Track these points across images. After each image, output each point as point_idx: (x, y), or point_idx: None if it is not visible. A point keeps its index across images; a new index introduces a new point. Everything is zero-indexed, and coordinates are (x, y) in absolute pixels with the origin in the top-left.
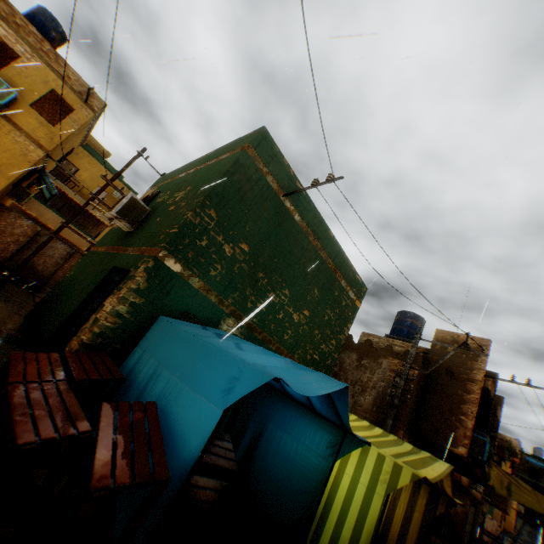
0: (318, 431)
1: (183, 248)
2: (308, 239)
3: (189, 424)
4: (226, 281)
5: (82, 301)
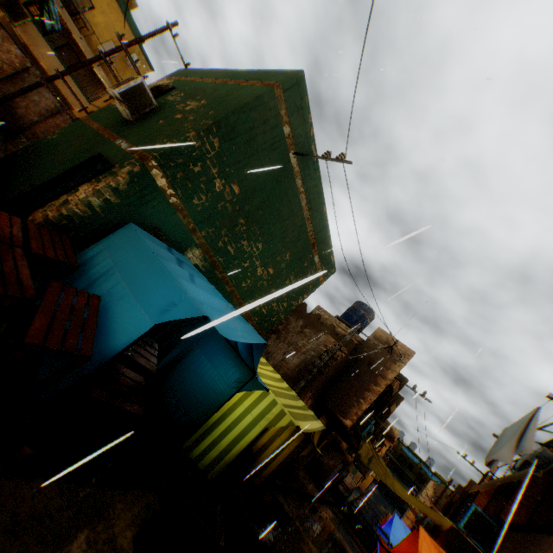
0: (234, 368)
1: (174, 166)
2: (300, 205)
3: (123, 324)
4: (206, 214)
5: (57, 174)
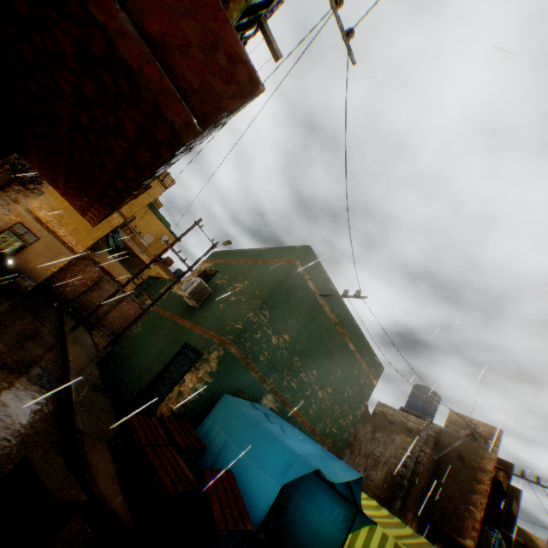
0: (336, 505)
1: (244, 340)
2: (335, 327)
3: (256, 491)
4: (270, 364)
5: (159, 367)
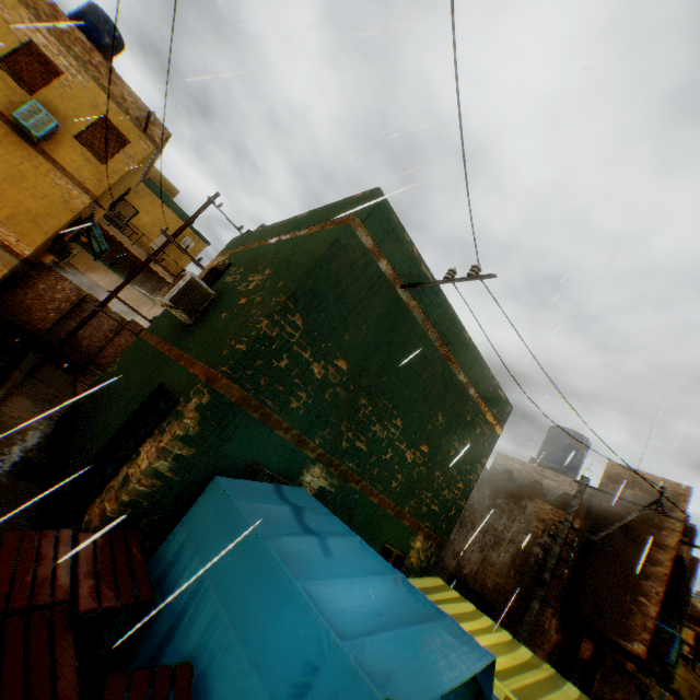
0: None
1: (252, 373)
2: (433, 345)
3: None
4: (313, 414)
5: (117, 428)
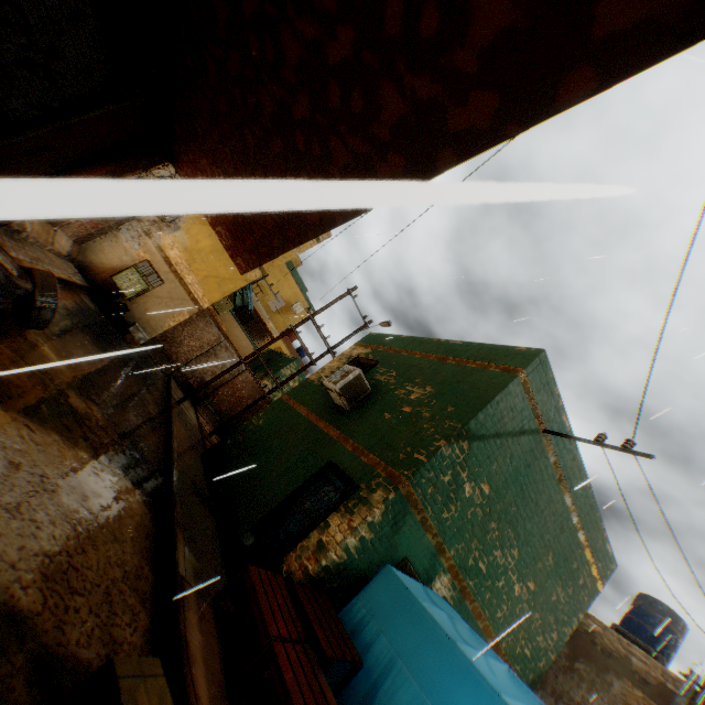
0: None
1: (425, 482)
2: (557, 486)
3: None
4: (455, 527)
5: (288, 488)
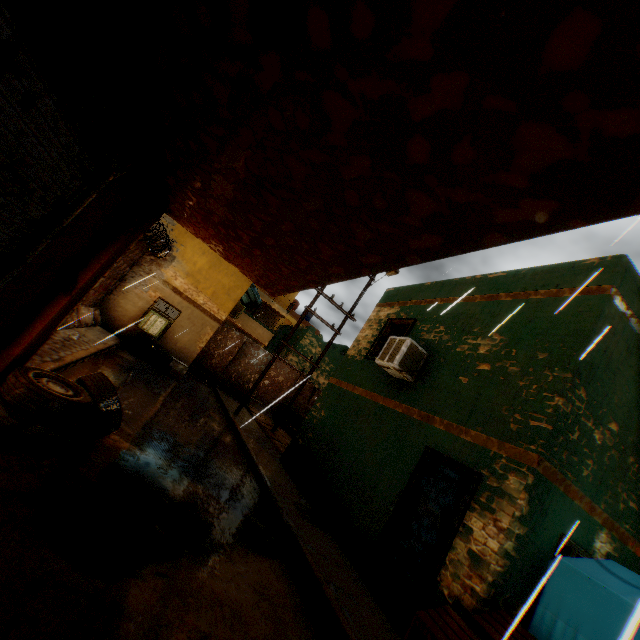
0: None
1: (556, 449)
2: None
3: None
4: (595, 480)
5: (394, 487)
